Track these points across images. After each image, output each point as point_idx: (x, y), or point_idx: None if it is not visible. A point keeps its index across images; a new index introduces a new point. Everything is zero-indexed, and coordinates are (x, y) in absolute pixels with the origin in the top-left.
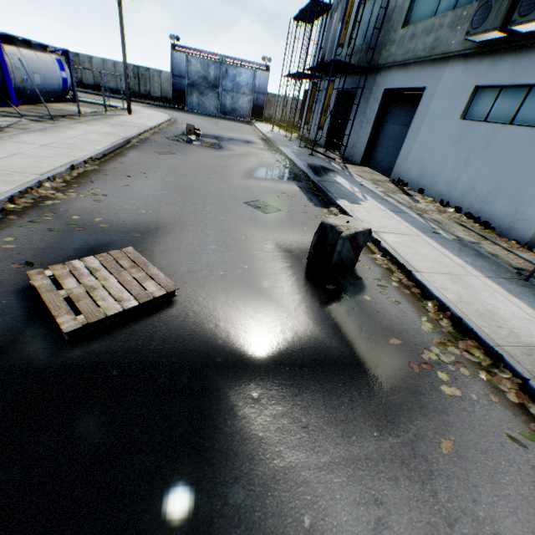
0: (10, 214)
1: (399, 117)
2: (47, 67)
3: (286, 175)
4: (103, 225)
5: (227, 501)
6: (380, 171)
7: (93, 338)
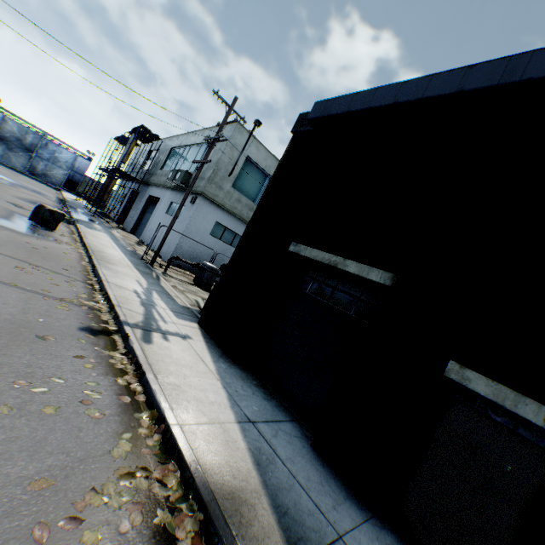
0: None
1: (152, 210)
2: None
3: None
4: None
5: None
6: (139, 237)
7: None
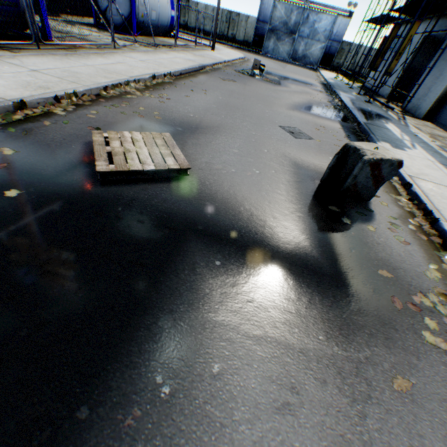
0: (101, 98)
1: None
2: (161, 6)
3: (332, 114)
4: (157, 117)
5: (157, 322)
6: (445, 128)
7: (115, 184)
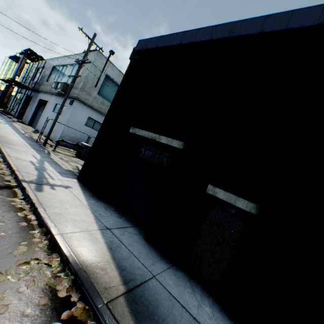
0: None
1: (43, 109)
2: None
3: None
4: None
5: None
6: (35, 128)
7: None
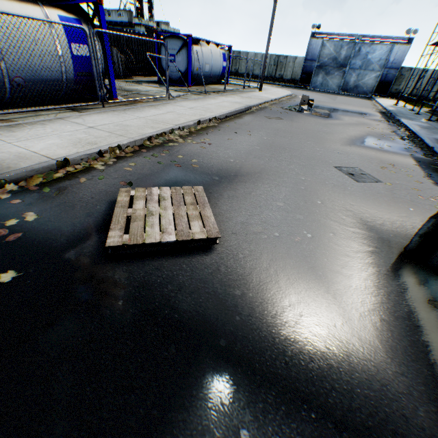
0: (143, 148)
1: None
2: (214, 59)
3: (399, 146)
4: (194, 165)
5: None
6: None
7: (127, 259)
